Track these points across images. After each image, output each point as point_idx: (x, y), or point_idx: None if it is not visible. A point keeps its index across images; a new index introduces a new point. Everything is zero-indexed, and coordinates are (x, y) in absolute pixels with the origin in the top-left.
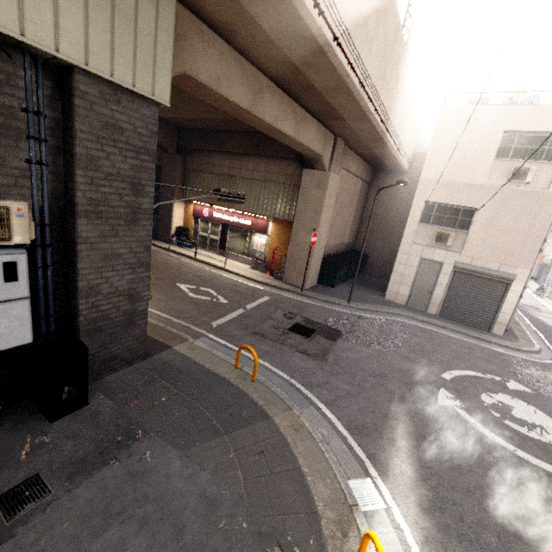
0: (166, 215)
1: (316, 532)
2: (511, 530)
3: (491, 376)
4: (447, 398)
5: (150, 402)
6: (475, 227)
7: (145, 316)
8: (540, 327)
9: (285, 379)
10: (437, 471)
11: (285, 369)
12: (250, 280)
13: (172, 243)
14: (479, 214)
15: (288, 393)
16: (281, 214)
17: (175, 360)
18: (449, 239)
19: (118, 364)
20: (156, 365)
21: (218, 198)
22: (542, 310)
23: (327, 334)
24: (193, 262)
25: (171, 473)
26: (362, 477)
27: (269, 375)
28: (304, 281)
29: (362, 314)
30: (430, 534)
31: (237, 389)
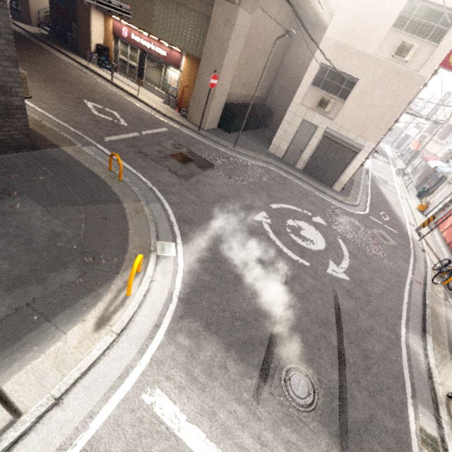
0: (84, 26)
1: (120, 257)
2: (246, 276)
3: (306, 212)
4: (263, 217)
5: (29, 178)
6: (352, 98)
7: (24, 112)
8: (374, 193)
9: (148, 185)
10: (223, 248)
11: (151, 179)
12: (157, 112)
13: (92, 62)
14: (358, 86)
15: (145, 193)
16: (193, 49)
17: (60, 156)
18: (329, 105)
19: (5, 148)
20: (42, 156)
21: (96, 5)
22: (389, 183)
23: (201, 164)
24: (109, 85)
25: (32, 217)
26: (170, 242)
27: (136, 181)
28: (204, 122)
29: (241, 157)
30: (195, 270)
31: (104, 183)
